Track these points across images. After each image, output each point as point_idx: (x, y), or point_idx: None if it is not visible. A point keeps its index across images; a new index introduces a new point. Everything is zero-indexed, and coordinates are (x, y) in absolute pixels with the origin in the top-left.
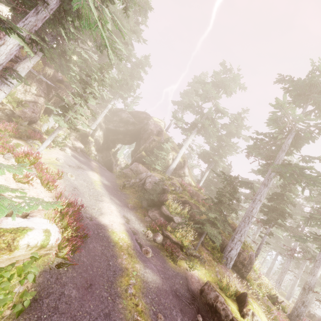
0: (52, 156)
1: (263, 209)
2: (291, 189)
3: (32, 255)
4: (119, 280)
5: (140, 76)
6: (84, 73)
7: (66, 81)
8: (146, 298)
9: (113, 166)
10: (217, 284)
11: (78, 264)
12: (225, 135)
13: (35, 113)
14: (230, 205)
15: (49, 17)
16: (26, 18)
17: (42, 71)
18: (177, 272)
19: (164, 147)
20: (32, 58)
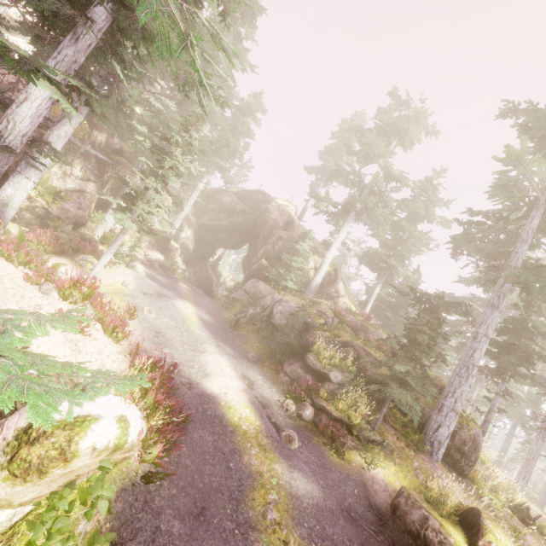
0: (115, 279)
1: (489, 350)
2: (541, 309)
3: (101, 464)
4: (249, 496)
5: (248, 130)
6: (156, 135)
7: (130, 152)
8: (299, 528)
9: (213, 287)
10: (420, 491)
11: (178, 471)
12: (405, 220)
13: (82, 210)
14: (433, 347)
15: (96, 44)
16: (59, 51)
17: (89, 138)
18: (347, 473)
19: (299, 248)
20: (71, 118)
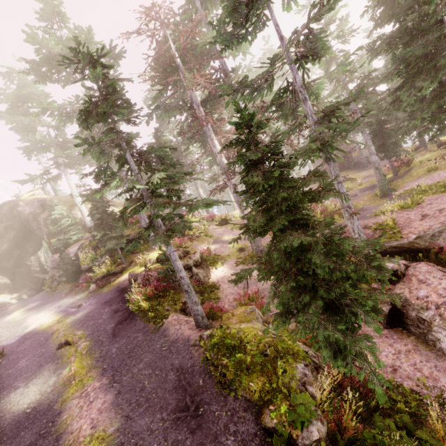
0: None
1: None
2: (163, 141)
3: None
4: (51, 339)
5: None
6: None
7: None
8: (74, 326)
9: None
10: None
11: (9, 363)
12: None
13: None
14: (109, 213)
15: None
16: None
17: None
18: (111, 290)
19: (56, 216)
20: None
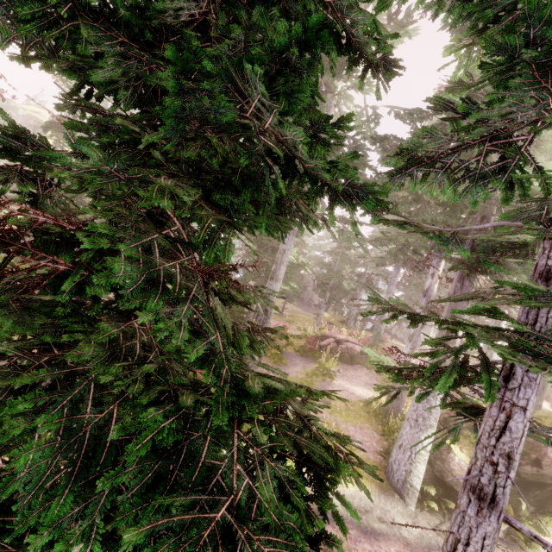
0: None
1: None
2: None
3: None
4: None
5: None
6: None
7: None
8: None
9: None
10: None
11: None
12: None
13: None
14: None
15: None
16: None
17: None
18: None
19: None
20: None
